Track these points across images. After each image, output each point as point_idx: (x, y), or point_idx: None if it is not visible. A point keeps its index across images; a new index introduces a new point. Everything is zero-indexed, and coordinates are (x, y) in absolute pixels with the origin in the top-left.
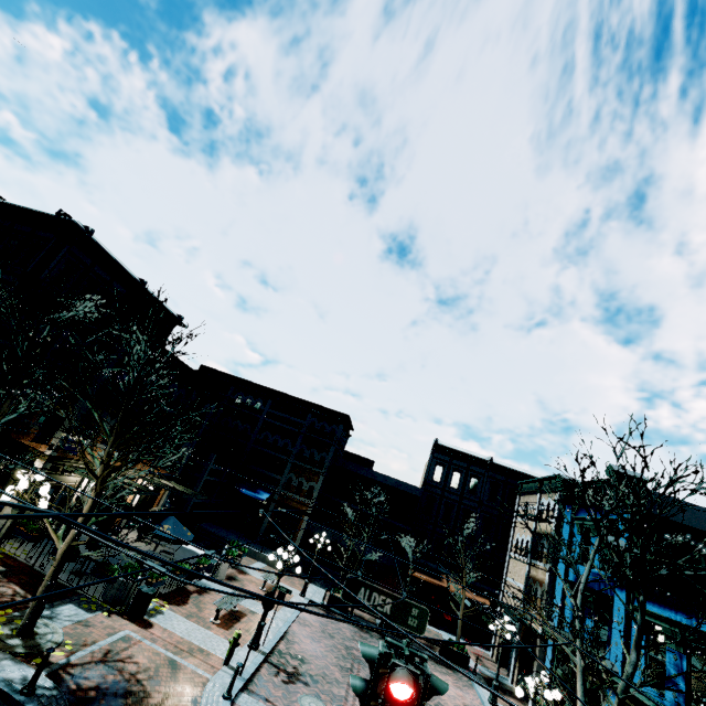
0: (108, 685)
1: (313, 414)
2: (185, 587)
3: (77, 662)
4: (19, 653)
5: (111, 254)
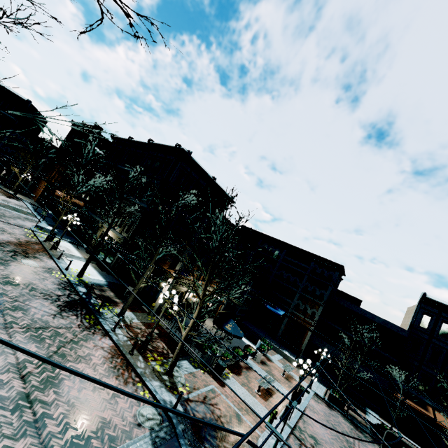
0: (207, 420)
1: (315, 262)
2: (239, 363)
3: (192, 399)
4: (167, 385)
5: (199, 164)
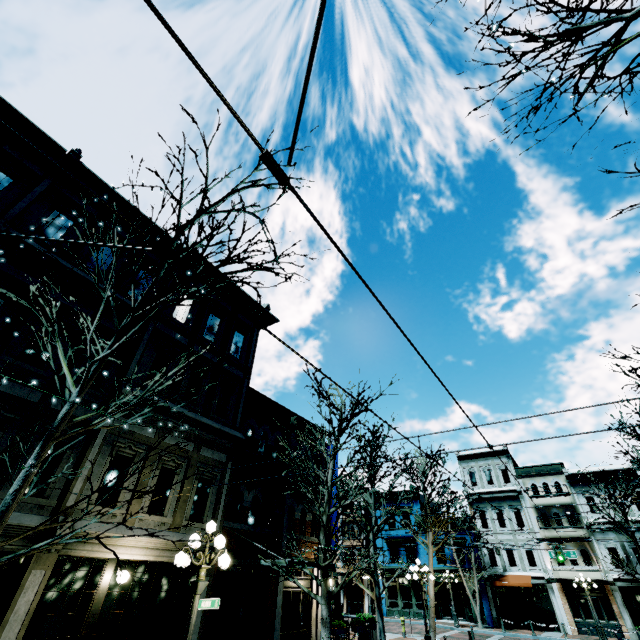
0: None
1: None
2: None
3: None
4: None
5: None
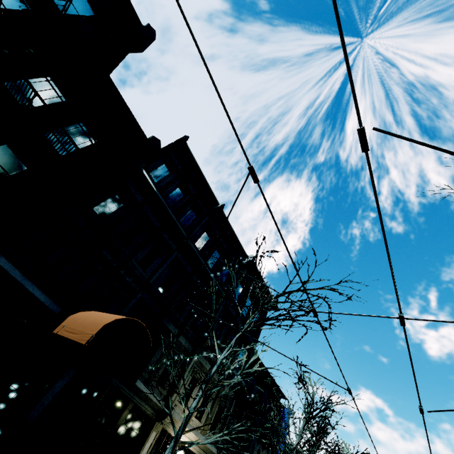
0: None
1: None
2: None
3: None
4: None
5: None
